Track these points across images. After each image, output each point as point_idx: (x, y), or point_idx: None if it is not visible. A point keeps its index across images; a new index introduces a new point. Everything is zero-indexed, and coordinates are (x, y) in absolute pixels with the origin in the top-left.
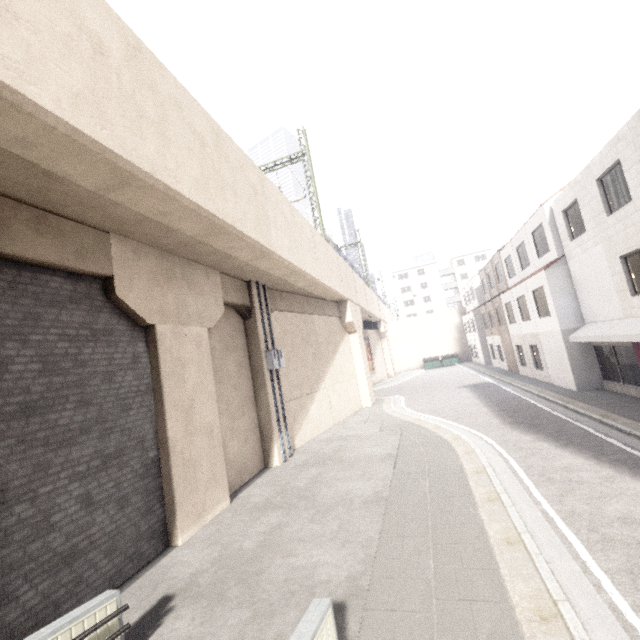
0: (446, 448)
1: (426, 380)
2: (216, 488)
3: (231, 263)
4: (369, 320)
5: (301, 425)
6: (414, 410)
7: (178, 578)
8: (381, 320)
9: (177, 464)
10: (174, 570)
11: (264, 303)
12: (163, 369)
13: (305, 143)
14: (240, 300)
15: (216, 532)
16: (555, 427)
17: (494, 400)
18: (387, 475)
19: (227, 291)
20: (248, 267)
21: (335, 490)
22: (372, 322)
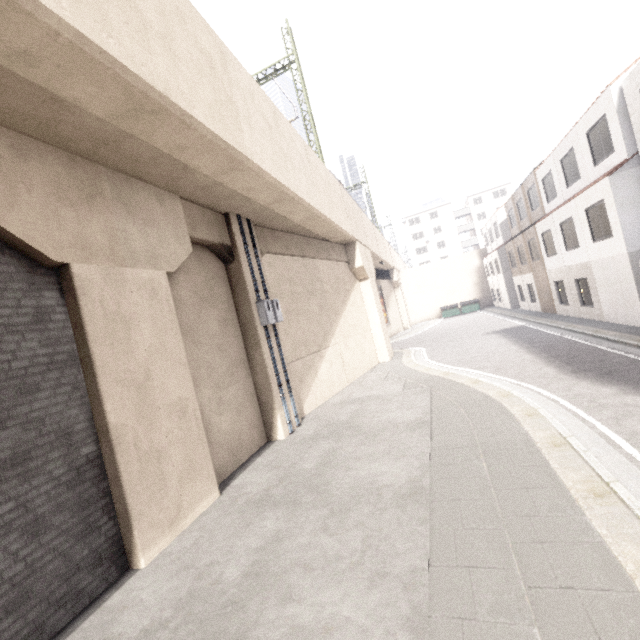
0: (496, 409)
1: (447, 329)
2: (197, 480)
3: (191, 180)
4: (381, 269)
5: (310, 388)
6: (440, 362)
7: (122, 638)
8: (394, 268)
9: (128, 460)
10: (122, 619)
11: (250, 242)
12: (91, 329)
13: (292, 45)
14: (216, 237)
15: (193, 545)
16: (639, 374)
17: (537, 345)
18: (423, 451)
19: (195, 224)
20: (218, 188)
21: (354, 475)
22: (384, 271)
